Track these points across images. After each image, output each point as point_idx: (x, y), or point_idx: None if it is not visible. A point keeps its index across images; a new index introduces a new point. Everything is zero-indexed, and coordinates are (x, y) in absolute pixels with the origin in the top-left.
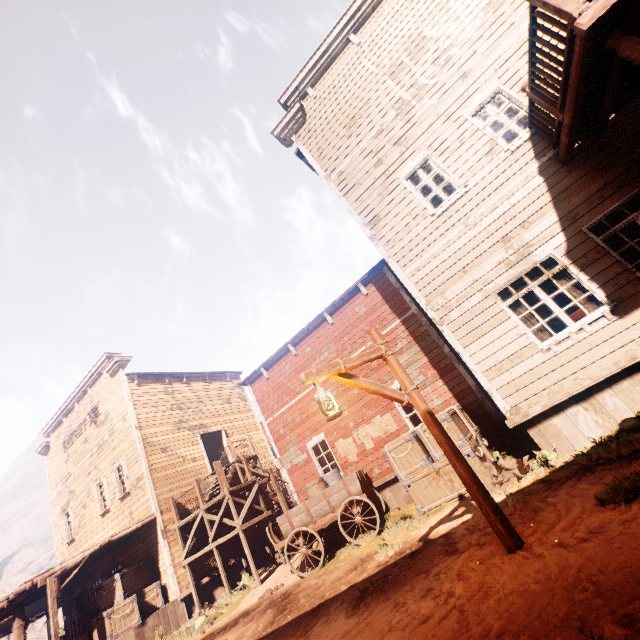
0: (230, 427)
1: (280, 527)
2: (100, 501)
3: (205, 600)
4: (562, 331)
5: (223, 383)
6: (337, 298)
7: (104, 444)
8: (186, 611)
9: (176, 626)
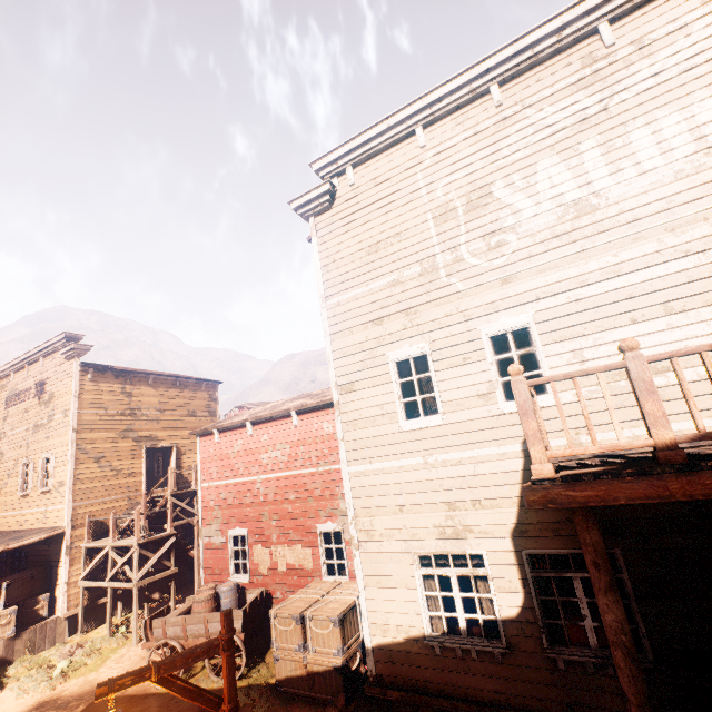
0: (185, 444)
1: (153, 629)
2: (23, 480)
3: (92, 620)
4: (453, 637)
5: (195, 391)
6: (309, 404)
7: (41, 426)
8: (67, 629)
9: (52, 642)
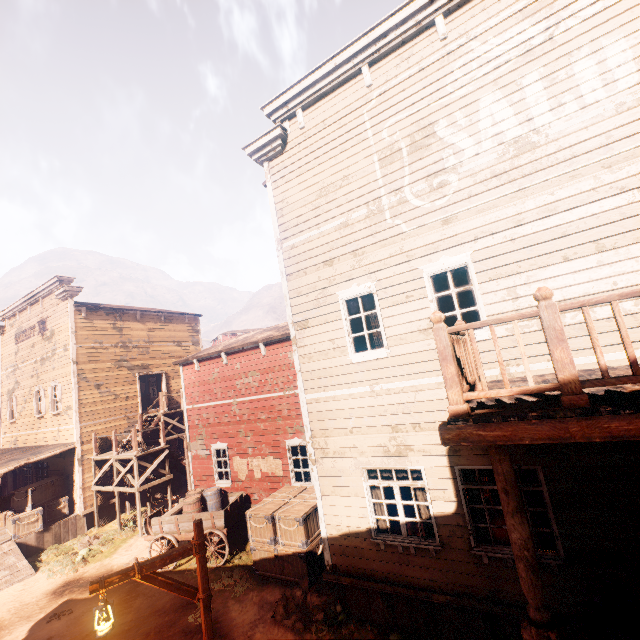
0: (173, 370)
1: (152, 526)
2: (38, 405)
3: (106, 516)
4: (395, 537)
5: (179, 324)
6: (274, 336)
7: (47, 359)
8: (86, 524)
9: (74, 534)
